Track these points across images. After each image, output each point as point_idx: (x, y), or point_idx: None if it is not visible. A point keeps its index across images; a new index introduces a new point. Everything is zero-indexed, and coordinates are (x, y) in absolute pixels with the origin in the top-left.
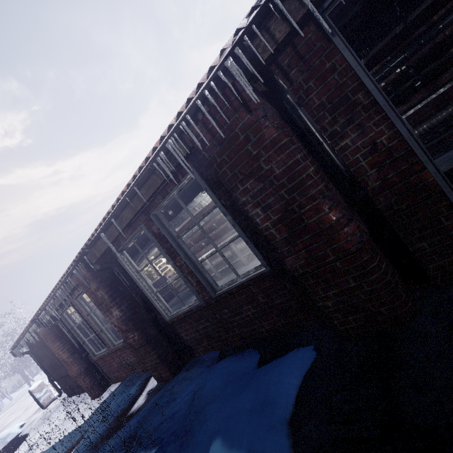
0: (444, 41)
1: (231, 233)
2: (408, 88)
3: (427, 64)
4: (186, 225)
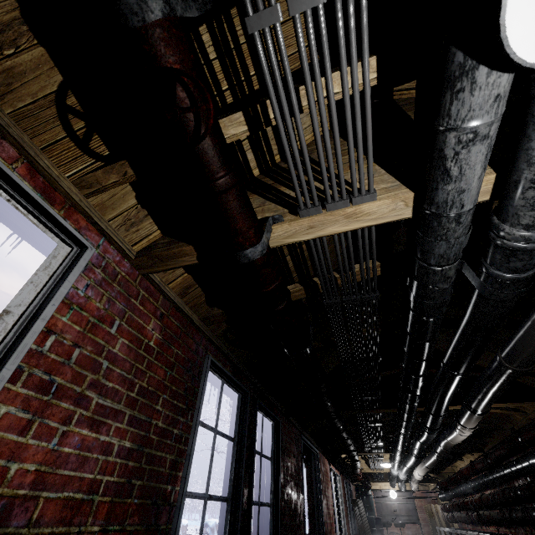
0: (530, 484)
1: (477, 529)
2: (531, 509)
3: (530, 498)
4: (443, 483)
